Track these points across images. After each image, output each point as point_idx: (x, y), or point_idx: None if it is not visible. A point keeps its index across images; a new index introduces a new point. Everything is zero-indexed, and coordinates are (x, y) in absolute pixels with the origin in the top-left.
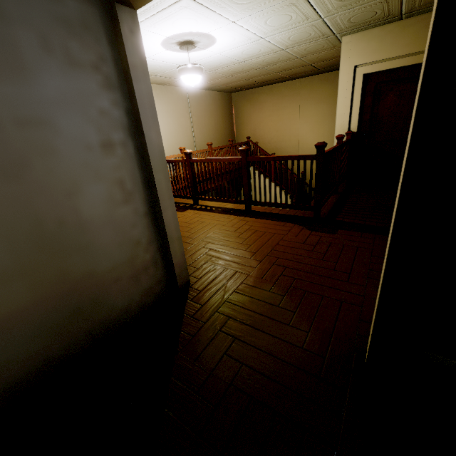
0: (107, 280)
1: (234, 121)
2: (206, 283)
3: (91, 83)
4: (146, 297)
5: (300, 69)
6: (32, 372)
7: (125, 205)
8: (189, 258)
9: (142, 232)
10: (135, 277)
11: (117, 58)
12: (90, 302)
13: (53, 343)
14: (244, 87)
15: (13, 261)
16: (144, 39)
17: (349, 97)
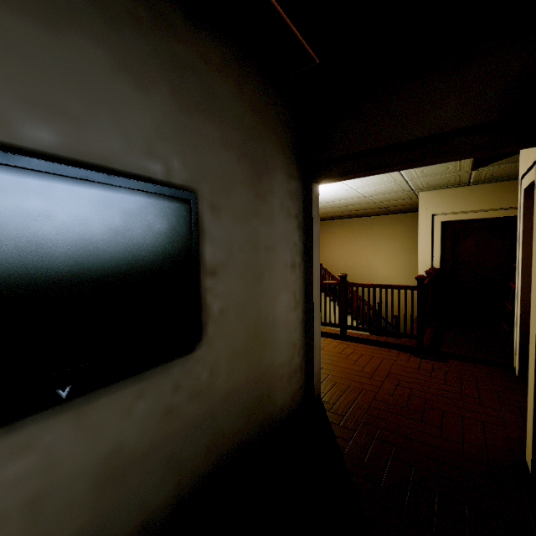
0: (277, 375)
1: None
2: (337, 397)
3: (293, 226)
4: (292, 401)
5: (374, 210)
6: (231, 449)
7: (294, 311)
8: None
9: (298, 337)
10: (290, 378)
11: (304, 211)
12: (266, 393)
13: (245, 425)
14: None
15: (244, 343)
16: None
17: (429, 238)
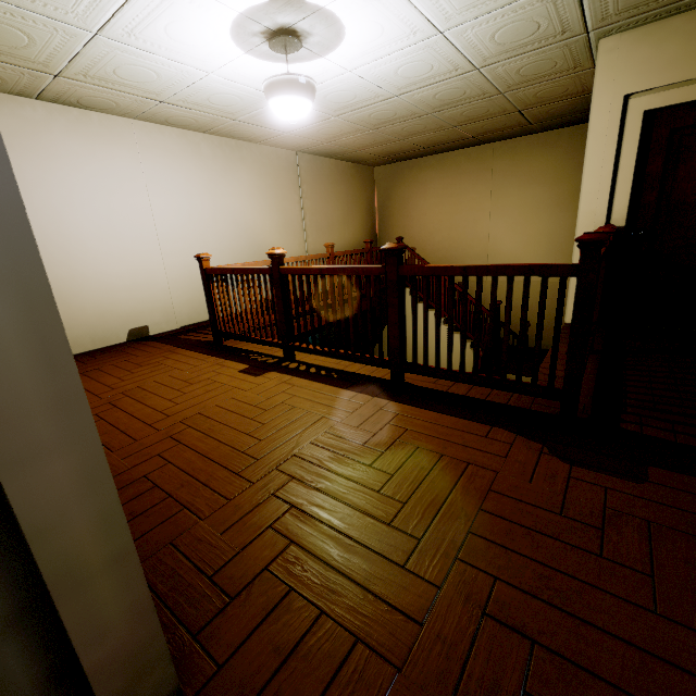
0: None
1: (377, 213)
2: None
3: None
4: None
5: (497, 121)
6: None
7: None
8: (221, 543)
9: None
10: None
11: None
12: None
13: None
14: (395, 155)
15: None
16: (193, 17)
17: (610, 159)
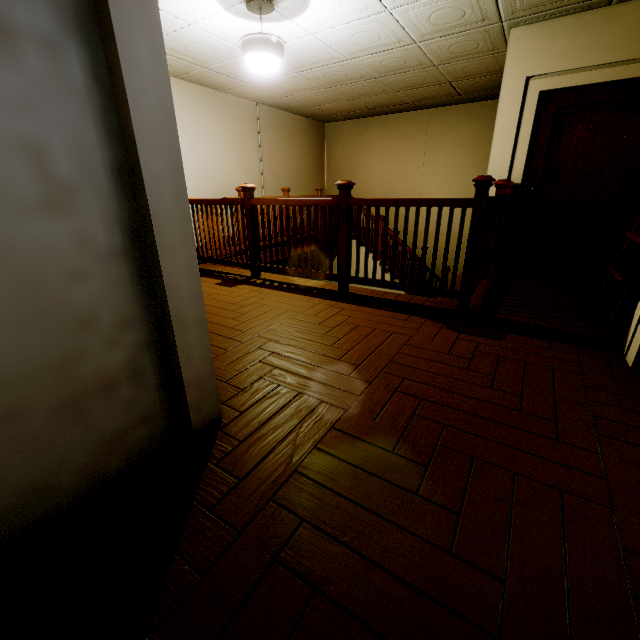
0: None
1: (326, 166)
2: (255, 424)
3: None
4: (106, 454)
5: (432, 90)
6: None
7: (47, 217)
8: (228, 368)
9: (101, 297)
10: (75, 407)
11: None
12: None
13: None
14: (344, 114)
15: None
16: None
17: (513, 128)
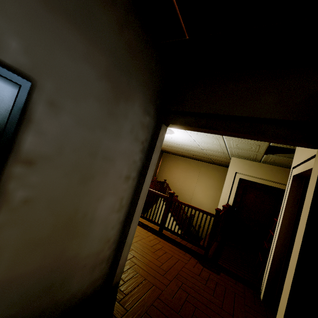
0: (80, 264)
1: (159, 166)
2: (131, 289)
3: (137, 148)
4: (89, 287)
5: (205, 158)
6: None
7: (116, 213)
8: None
9: (114, 233)
10: (93, 267)
11: (151, 141)
12: (61, 281)
13: (18, 314)
14: (172, 152)
15: (48, 234)
16: None
17: (230, 186)
